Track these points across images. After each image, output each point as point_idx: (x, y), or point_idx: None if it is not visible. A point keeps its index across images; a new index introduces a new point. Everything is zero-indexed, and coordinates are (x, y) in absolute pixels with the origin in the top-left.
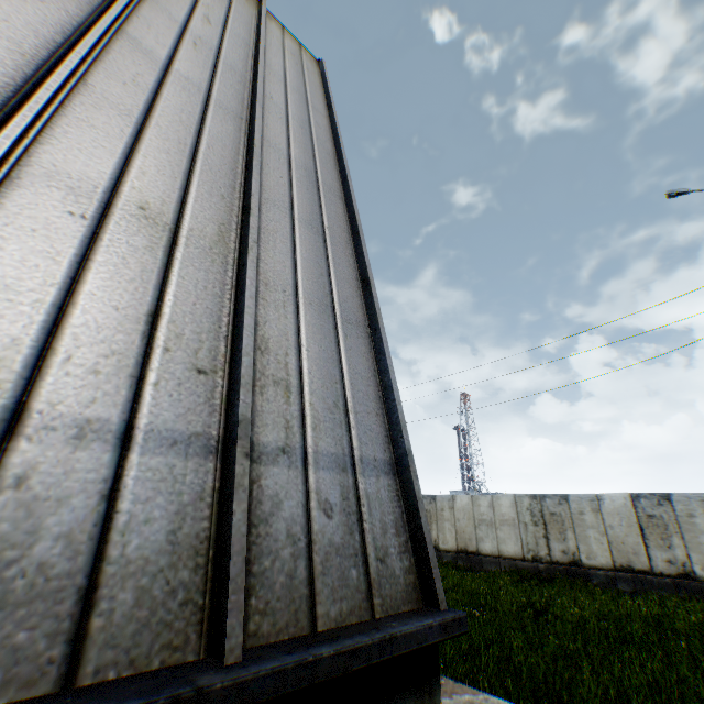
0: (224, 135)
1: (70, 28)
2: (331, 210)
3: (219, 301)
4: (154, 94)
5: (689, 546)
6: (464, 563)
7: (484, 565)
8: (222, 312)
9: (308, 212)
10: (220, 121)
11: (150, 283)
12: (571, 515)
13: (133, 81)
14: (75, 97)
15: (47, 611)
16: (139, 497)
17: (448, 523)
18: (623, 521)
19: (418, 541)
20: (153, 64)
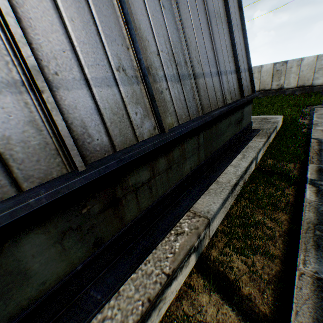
0: None
1: None
2: None
3: (228, 38)
4: None
5: (285, 79)
6: None
7: None
8: (229, 41)
9: None
10: None
11: (224, 39)
12: None
13: None
14: None
15: (233, 94)
16: (234, 81)
17: None
18: (267, 74)
19: (252, 83)
20: None
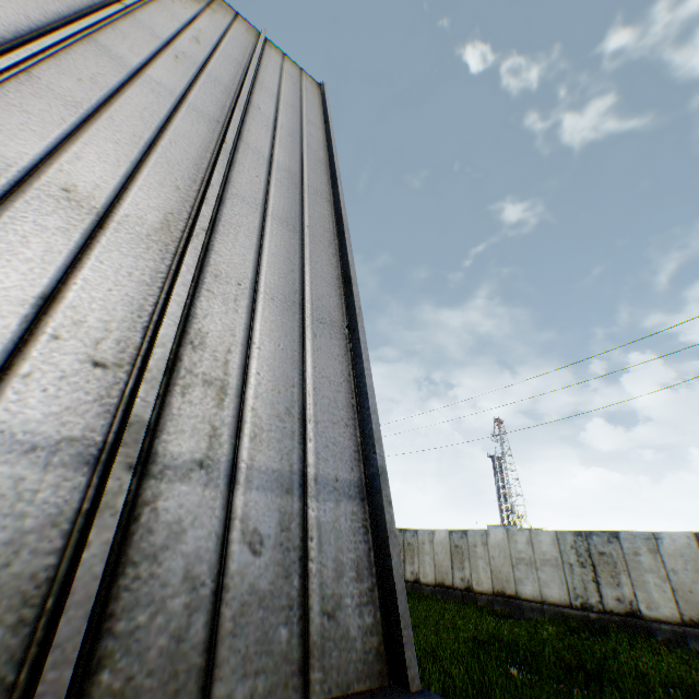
0: (193, 134)
1: (27, 29)
2: (315, 211)
3: (146, 289)
4: (114, 91)
5: None
6: (502, 608)
7: (525, 612)
8: (148, 301)
9: (285, 210)
10: (191, 122)
11: (53, 264)
12: (623, 555)
13: (91, 79)
14: (11, 85)
15: None
16: None
17: (482, 560)
18: (687, 565)
19: (387, 589)
20: (120, 68)
